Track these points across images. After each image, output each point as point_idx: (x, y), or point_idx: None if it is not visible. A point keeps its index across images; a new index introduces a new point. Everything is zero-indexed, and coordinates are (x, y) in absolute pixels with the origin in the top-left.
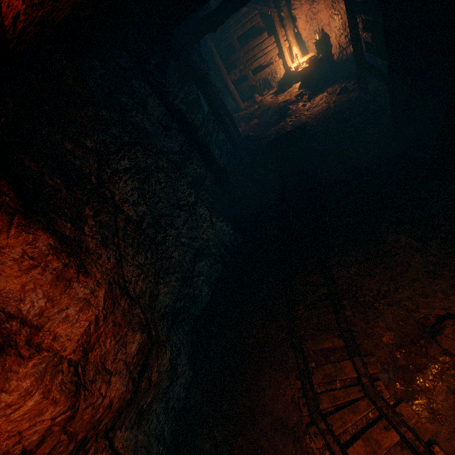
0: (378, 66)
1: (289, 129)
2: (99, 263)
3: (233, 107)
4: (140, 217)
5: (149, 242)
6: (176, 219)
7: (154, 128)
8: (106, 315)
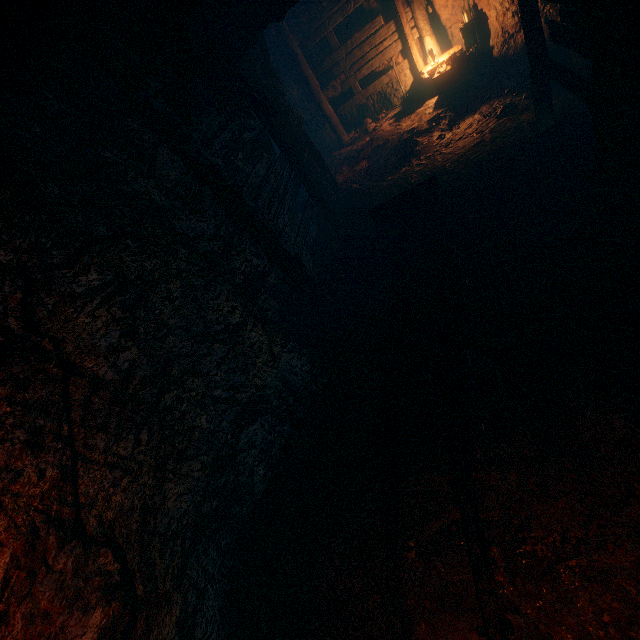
0: (572, 64)
1: (415, 179)
2: (14, 490)
3: (333, 141)
4: (123, 374)
5: (144, 412)
6: (204, 359)
7: (170, 199)
8: (6, 611)
